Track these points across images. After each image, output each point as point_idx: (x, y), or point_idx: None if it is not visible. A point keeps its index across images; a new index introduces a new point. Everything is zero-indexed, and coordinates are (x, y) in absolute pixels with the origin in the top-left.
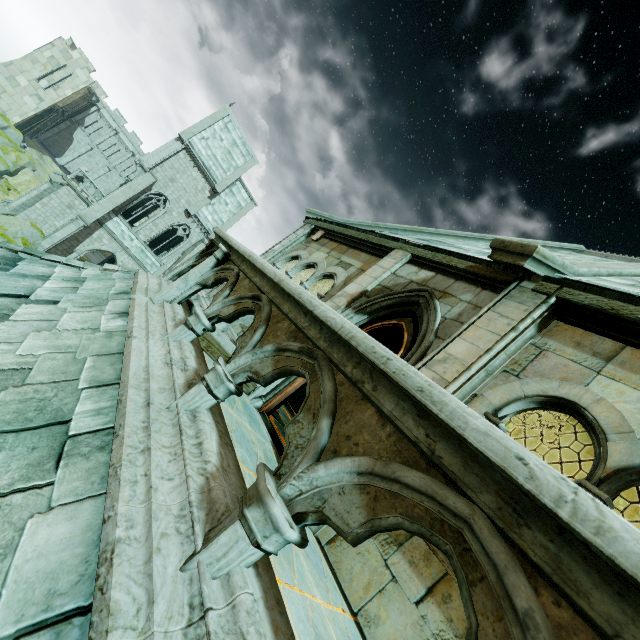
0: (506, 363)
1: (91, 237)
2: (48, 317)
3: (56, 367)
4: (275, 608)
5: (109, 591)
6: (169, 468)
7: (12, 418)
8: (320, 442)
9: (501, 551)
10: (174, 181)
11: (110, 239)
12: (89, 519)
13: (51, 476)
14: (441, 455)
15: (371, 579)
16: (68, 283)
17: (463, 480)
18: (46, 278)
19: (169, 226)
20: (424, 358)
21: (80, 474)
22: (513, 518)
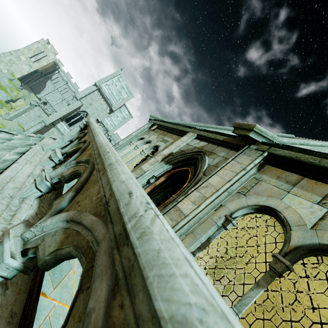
0: (239, 188)
1: (48, 131)
2: None
3: None
4: (4, 318)
5: None
6: None
7: None
8: (60, 205)
9: (102, 264)
10: (91, 105)
11: (58, 133)
12: None
13: None
14: (110, 205)
15: None
16: (2, 140)
17: (112, 218)
18: None
19: None
20: (195, 185)
21: None
22: (123, 240)
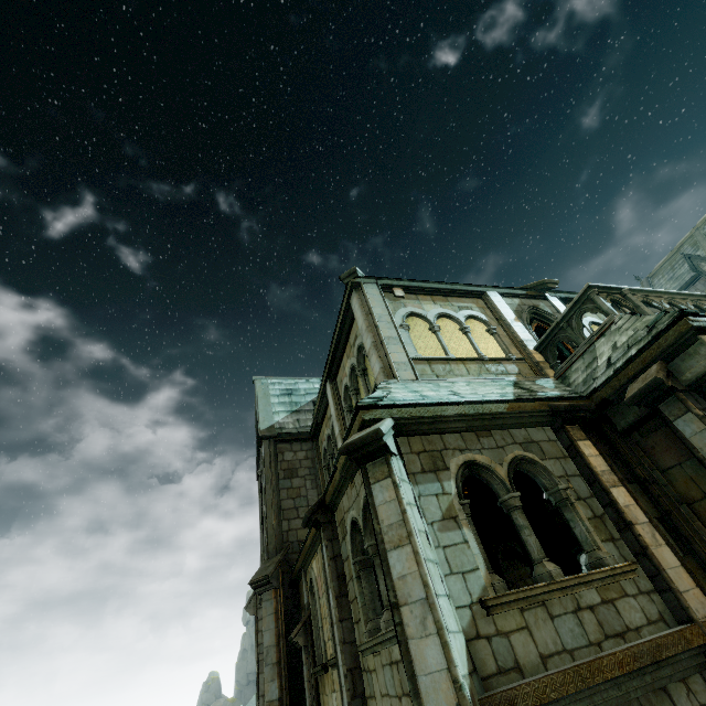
0: None
1: None
2: None
3: None
4: None
5: None
6: None
7: None
8: None
9: None
10: None
11: None
12: None
13: None
14: None
15: None
16: None
17: None
18: None
19: None
20: None
21: None
22: None
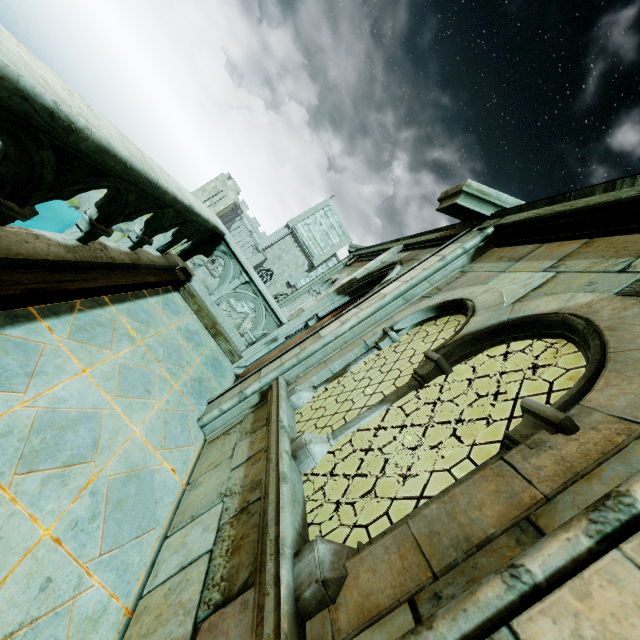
0: (427, 291)
1: None
2: None
3: None
4: None
5: None
6: None
7: None
8: None
9: None
10: (280, 259)
11: (227, 306)
12: None
13: None
14: None
15: (217, 459)
16: None
17: None
18: None
19: (273, 295)
20: (358, 301)
21: None
22: None
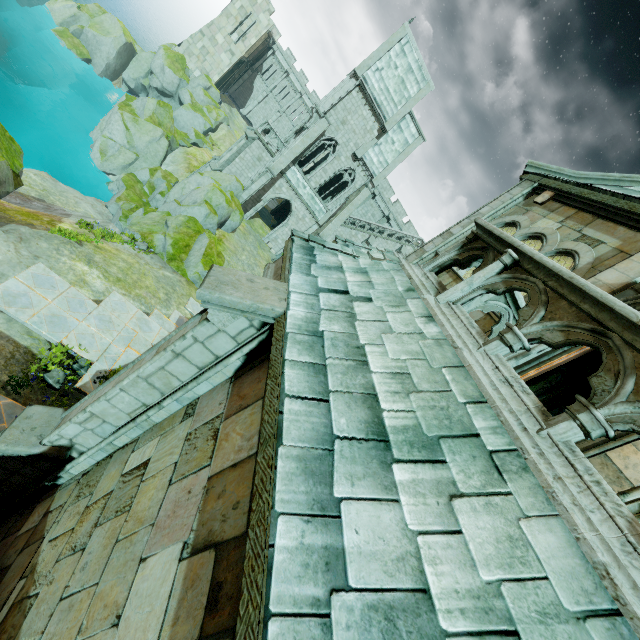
0: None
1: (274, 186)
2: (378, 317)
3: (425, 375)
4: None
5: (629, 606)
6: (582, 499)
7: (437, 424)
8: None
9: None
10: (345, 123)
11: (288, 188)
12: (564, 535)
13: (505, 486)
14: None
15: None
16: (359, 275)
17: None
18: (341, 269)
19: (336, 172)
20: None
21: (526, 491)
22: None
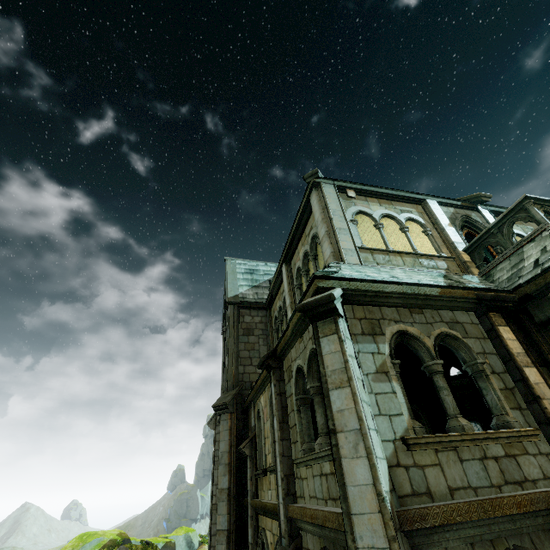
0: None
1: None
2: None
3: None
4: None
5: None
6: None
7: None
8: None
9: None
10: None
11: None
12: None
13: None
14: None
15: None
16: None
17: None
18: None
19: None
20: None
21: None
22: None
